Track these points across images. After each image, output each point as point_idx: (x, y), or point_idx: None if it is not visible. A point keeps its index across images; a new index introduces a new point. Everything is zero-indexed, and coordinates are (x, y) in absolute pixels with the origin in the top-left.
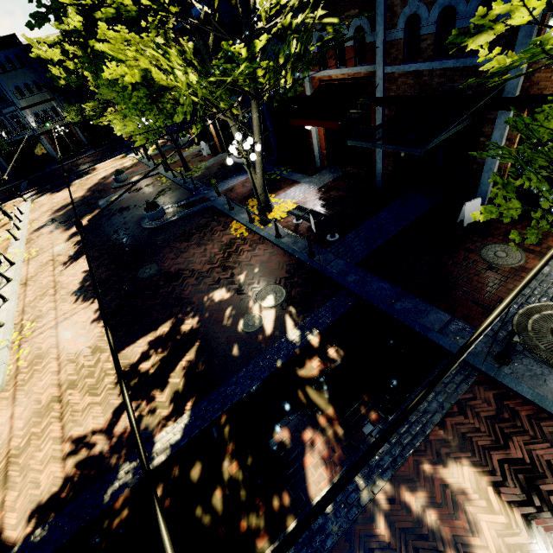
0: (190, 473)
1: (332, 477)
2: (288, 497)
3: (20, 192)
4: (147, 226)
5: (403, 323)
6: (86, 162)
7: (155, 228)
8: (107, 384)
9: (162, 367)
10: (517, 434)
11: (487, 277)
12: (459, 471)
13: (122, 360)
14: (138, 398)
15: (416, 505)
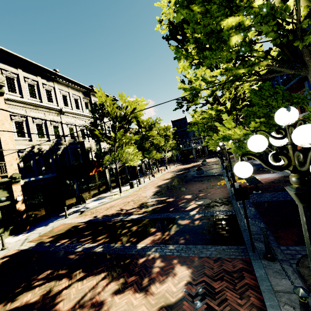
0: (127, 224)
1: (149, 244)
2: (135, 240)
3: (176, 164)
4: (193, 176)
5: (239, 226)
6: (201, 159)
7: (195, 177)
8: (138, 203)
9: (151, 205)
10: (228, 282)
11: None
12: (183, 270)
13: (147, 200)
14: (139, 208)
15: (157, 264)
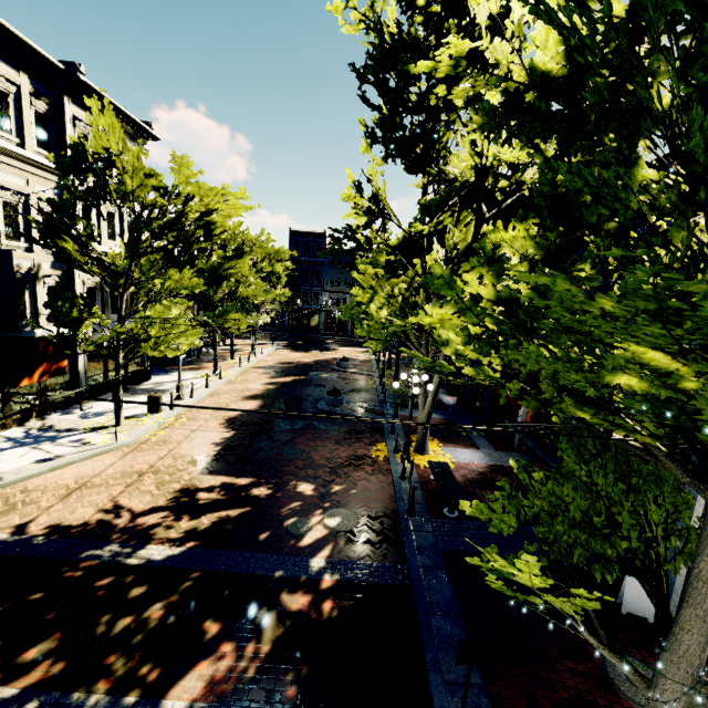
0: (134, 588)
1: (199, 699)
2: (156, 675)
3: (277, 340)
4: (319, 406)
5: (421, 641)
6: (336, 343)
7: (323, 411)
8: (171, 488)
9: (210, 505)
10: None
11: (584, 688)
12: None
13: (196, 480)
14: (173, 512)
15: None
